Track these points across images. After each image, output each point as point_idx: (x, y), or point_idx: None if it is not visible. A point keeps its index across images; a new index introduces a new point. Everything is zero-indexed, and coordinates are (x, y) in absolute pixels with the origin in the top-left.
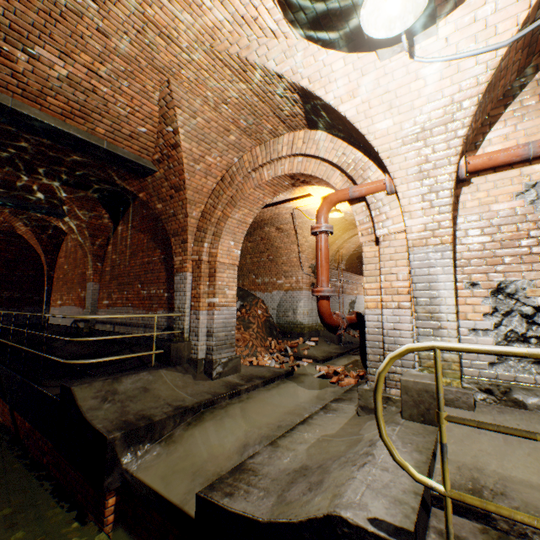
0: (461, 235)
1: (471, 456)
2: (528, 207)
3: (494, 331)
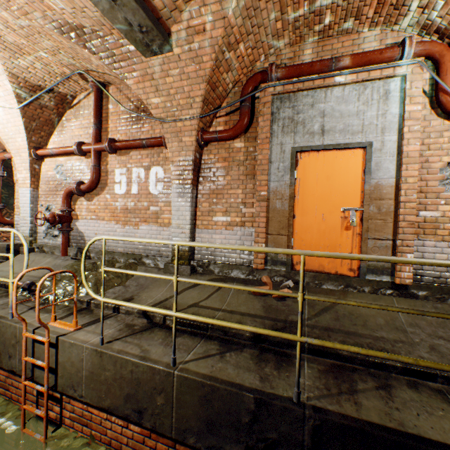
0: (41, 184)
1: (2, 267)
2: (57, 175)
3: (46, 225)
